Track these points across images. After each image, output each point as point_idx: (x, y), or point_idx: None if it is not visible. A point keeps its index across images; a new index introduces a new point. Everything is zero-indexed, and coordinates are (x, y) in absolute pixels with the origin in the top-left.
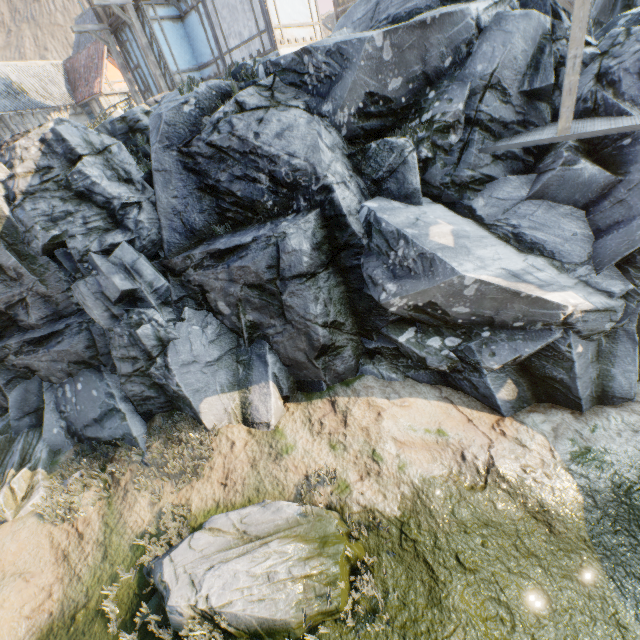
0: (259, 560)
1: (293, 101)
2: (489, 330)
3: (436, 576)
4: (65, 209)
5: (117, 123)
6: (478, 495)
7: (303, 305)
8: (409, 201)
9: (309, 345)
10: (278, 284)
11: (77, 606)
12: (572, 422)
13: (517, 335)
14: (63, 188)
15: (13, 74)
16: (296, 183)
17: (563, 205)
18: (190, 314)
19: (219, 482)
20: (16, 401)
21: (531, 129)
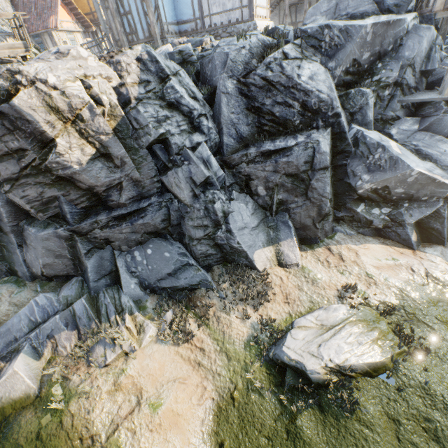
0: (346, 336)
1: (314, 57)
2: (407, 202)
3: (433, 328)
4: (164, 114)
5: (175, 55)
6: (428, 288)
7: (323, 187)
8: (366, 127)
9: (317, 213)
10: (309, 174)
11: (229, 390)
12: (445, 250)
13: (422, 205)
14: (158, 98)
15: None
16: (319, 110)
17: (437, 135)
18: (236, 195)
19: (282, 302)
20: (94, 267)
21: (417, 92)
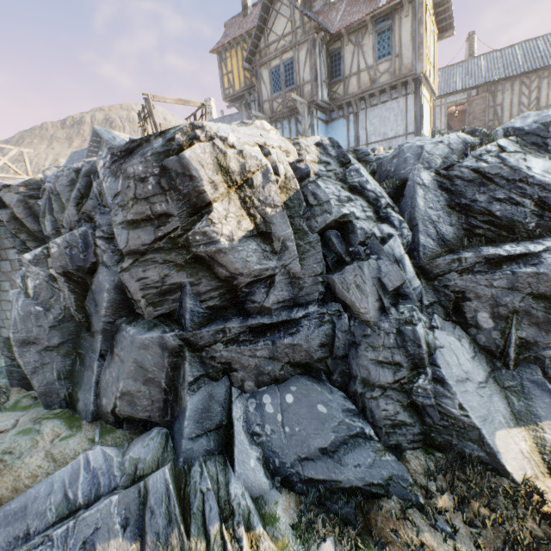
0: None
1: (539, 154)
2: None
3: None
4: (347, 195)
5: (350, 153)
6: None
7: None
8: None
9: None
10: None
11: None
12: None
13: None
14: (338, 180)
15: None
16: None
17: None
18: (440, 322)
19: None
20: (196, 409)
21: None
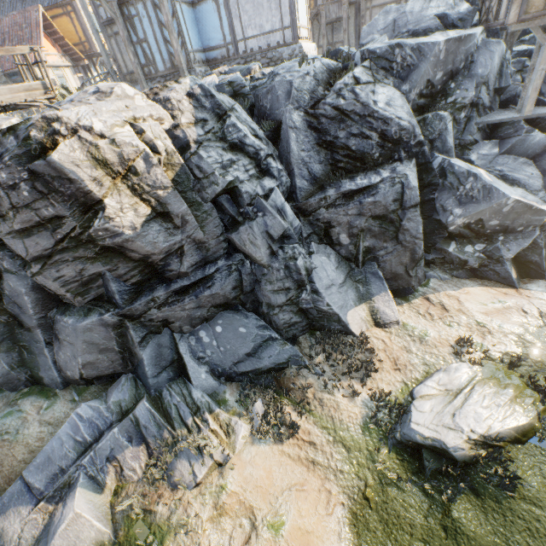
0: (480, 399)
1: (386, 80)
2: (502, 235)
3: None
4: (229, 158)
5: (225, 87)
6: (545, 330)
7: (416, 227)
8: (447, 155)
9: (411, 259)
10: (399, 213)
11: (360, 489)
12: None
13: (518, 236)
14: (218, 139)
15: None
16: (400, 139)
17: (520, 157)
18: (316, 248)
19: (392, 369)
20: (151, 358)
21: (491, 112)
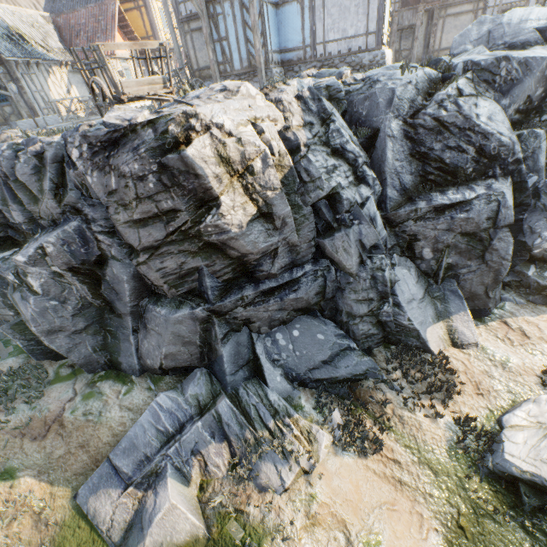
0: None
1: (487, 94)
2: None
3: None
4: (333, 163)
5: (322, 90)
6: None
7: (505, 248)
8: (537, 174)
9: (493, 280)
10: (490, 232)
11: (453, 516)
12: None
13: None
14: (322, 144)
15: (7, 17)
16: (497, 155)
17: None
18: (397, 260)
19: (474, 393)
20: (230, 355)
21: None
